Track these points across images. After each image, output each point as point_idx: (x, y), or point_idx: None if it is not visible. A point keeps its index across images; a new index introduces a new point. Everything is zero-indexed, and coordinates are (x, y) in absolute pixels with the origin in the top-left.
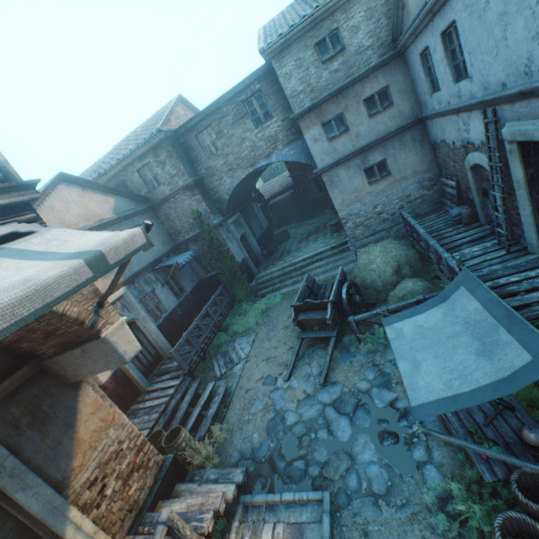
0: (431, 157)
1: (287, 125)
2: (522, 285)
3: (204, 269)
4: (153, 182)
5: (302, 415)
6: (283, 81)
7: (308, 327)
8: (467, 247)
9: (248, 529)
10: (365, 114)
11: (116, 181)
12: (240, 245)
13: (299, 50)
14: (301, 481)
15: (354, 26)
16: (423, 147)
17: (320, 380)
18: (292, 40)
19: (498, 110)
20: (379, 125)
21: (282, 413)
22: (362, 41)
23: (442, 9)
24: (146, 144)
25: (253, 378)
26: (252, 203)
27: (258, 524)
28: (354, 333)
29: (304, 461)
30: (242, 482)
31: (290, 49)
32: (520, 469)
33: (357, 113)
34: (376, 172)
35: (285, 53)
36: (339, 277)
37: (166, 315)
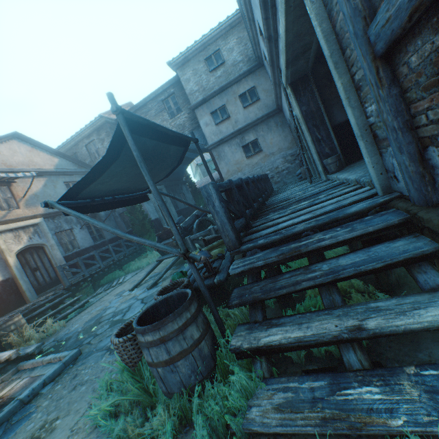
0: (291, 137)
1: (192, 117)
2: (299, 194)
3: (126, 225)
4: (95, 154)
5: (118, 308)
6: (184, 84)
7: (167, 253)
8: (293, 188)
9: (3, 385)
10: (240, 106)
11: (71, 153)
12: (156, 207)
13: (195, 63)
14: (72, 348)
15: (230, 48)
16: (284, 130)
17: (149, 285)
18: (190, 57)
19: (281, 68)
20: (251, 114)
21: (107, 310)
22: (236, 58)
23: (254, 16)
24: (92, 126)
25: (113, 293)
26: (182, 185)
27: (13, 381)
28: (191, 250)
29: (88, 336)
30: (30, 352)
31: (189, 63)
32: (175, 280)
33: (235, 105)
34: (251, 148)
35: (186, 66)
36: (197, 213)
37: (77, 250)
